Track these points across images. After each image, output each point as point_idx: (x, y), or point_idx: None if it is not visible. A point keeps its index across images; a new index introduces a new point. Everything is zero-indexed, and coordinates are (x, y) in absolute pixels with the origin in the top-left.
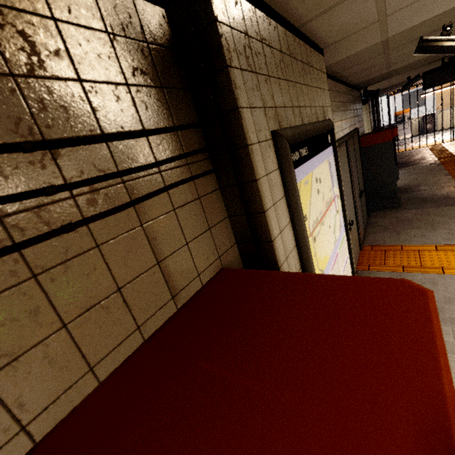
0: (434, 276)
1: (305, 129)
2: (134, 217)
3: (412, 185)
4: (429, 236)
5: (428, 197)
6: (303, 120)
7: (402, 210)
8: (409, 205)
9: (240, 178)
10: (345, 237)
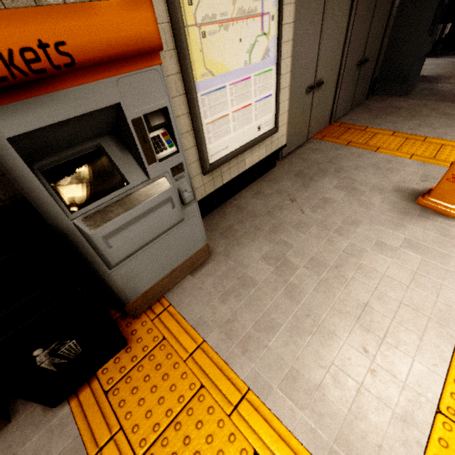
0: (366, 152)
1: None
2: None
3: (444, 77)
4: (399, 124)
5: (443, 91)
6: None
7: (404, 99)
8: (416, 95)
9: None
10: (273, 72)
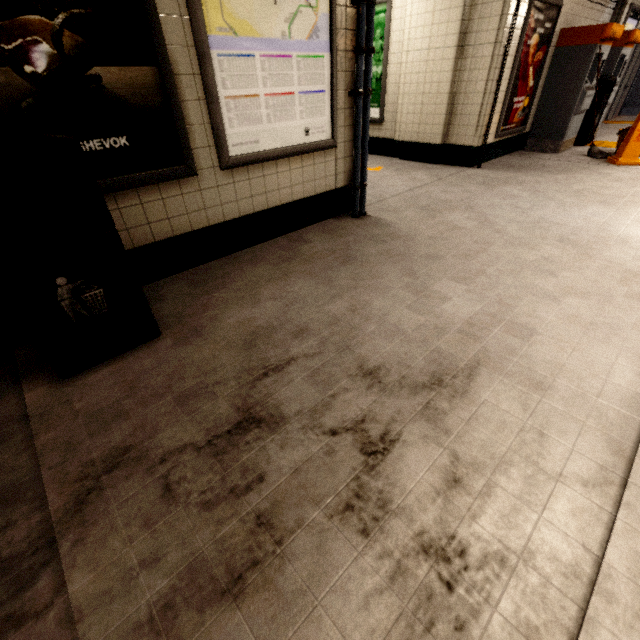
0: None
1: (636, 7)
2: (606, 11)
3: None
4: None
5: None
6: (636, 4)
7: None
8: None
9: (619, 13)
10: None
